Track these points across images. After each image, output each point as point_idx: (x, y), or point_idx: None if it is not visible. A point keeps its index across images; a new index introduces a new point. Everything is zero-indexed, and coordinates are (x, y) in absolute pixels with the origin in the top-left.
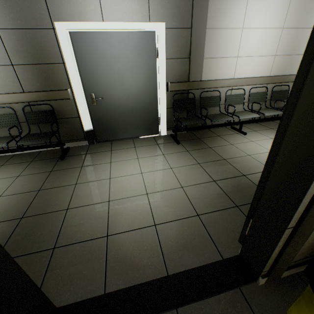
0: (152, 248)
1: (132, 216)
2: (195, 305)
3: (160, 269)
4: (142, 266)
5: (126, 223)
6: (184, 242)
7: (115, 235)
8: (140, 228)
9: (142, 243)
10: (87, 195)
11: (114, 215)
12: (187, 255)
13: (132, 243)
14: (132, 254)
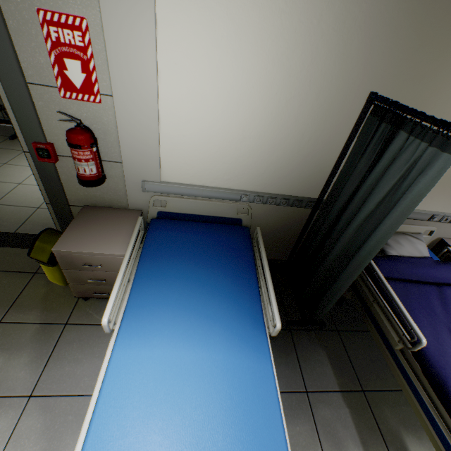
0: (20, 219)
1: (27, 198)
2: (14, 249)
3: (12, 229)
4: (1, 225)
5: (18, 201)
6: (48, 222)
7: (1, 205)
8: (24, 207)
9: (16, 214)
10: (6, 175)
11: (14, 194)
12: (39, 229)
13: (9, 212)
14: (1, 218)
